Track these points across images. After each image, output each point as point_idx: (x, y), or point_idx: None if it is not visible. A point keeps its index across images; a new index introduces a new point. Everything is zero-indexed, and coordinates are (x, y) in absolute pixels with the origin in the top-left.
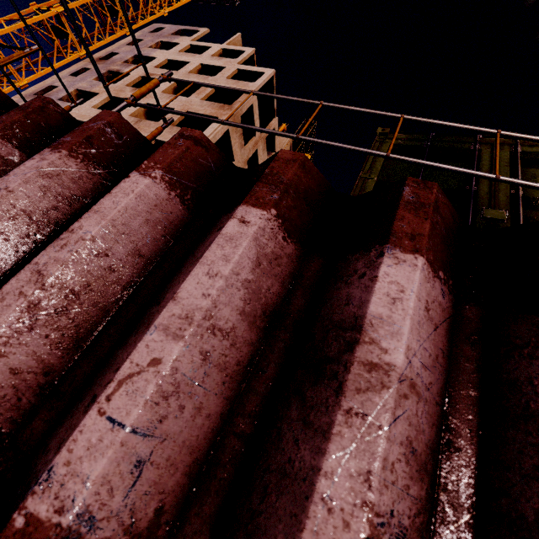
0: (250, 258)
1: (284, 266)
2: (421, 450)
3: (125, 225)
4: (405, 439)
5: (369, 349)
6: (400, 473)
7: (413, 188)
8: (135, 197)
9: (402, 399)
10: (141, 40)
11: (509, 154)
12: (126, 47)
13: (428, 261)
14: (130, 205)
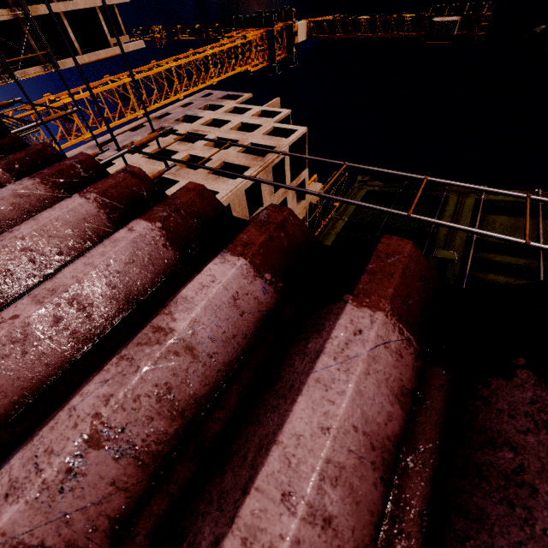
0: (124, 256)
1: (158, 266)
2: (182, 398)
3: (53, 230)
4: (163, 383)
5: (164, 318)
6: (145, 405)
7: (270, 211)
8: (67, 211)
9: (171, 354)
10: (193, 103)
11: (474, 201)
12: (179, 109)
13: (251, 263)
14: (61, 217)
